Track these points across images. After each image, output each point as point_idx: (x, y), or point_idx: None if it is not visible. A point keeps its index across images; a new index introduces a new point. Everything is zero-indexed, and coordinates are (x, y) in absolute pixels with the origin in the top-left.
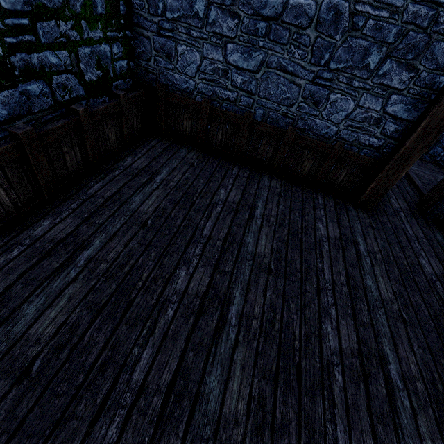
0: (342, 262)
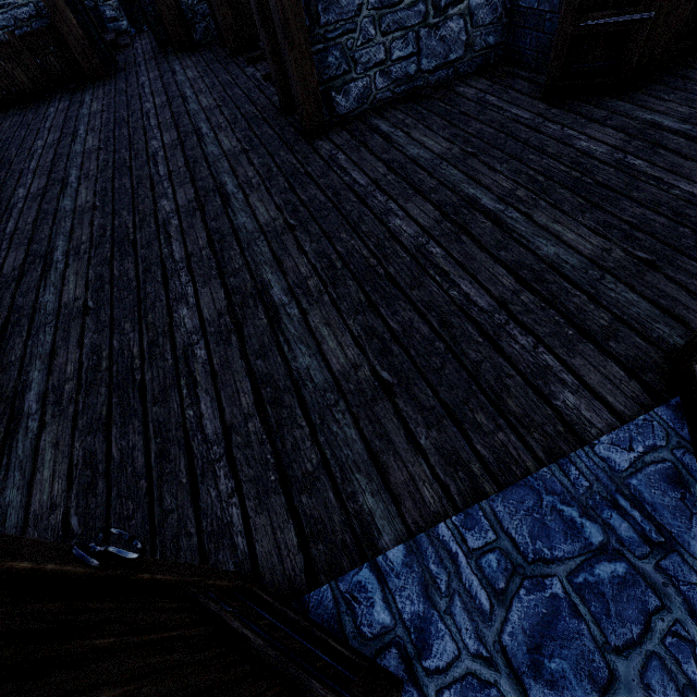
0: (64, 115)
